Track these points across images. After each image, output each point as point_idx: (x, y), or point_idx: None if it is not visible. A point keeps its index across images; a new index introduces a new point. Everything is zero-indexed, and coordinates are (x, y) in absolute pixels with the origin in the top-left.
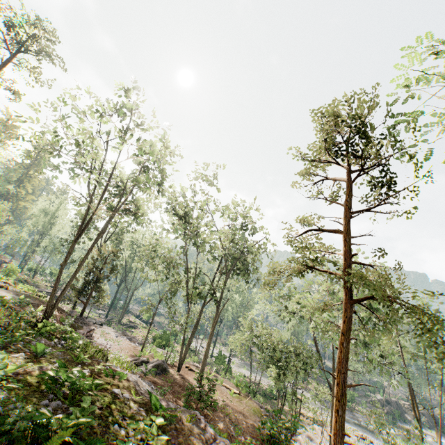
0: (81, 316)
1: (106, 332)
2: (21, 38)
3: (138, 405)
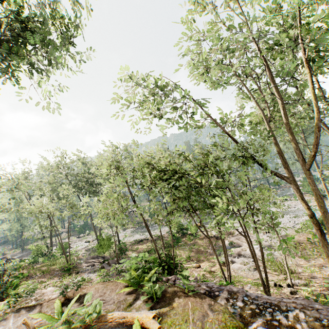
0: None
1: None
2: None
3: None
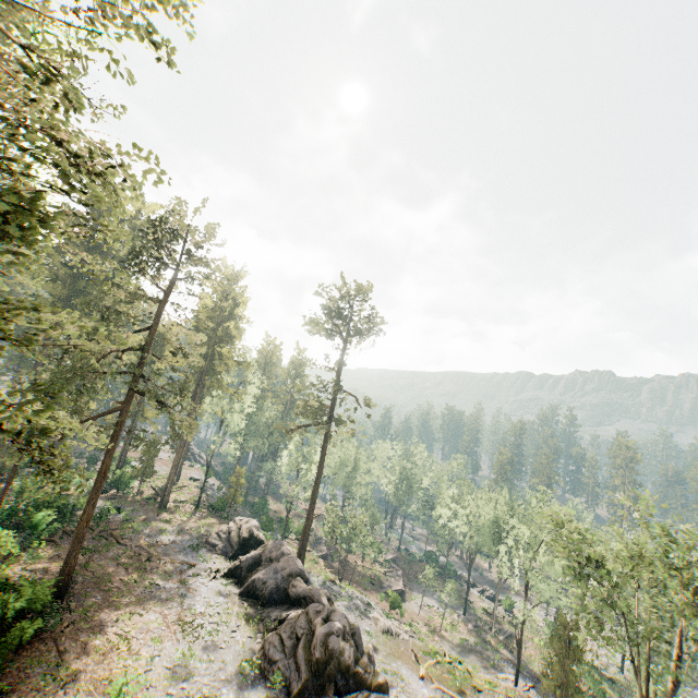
0: None
1: None
2: (357, 327)
3: None
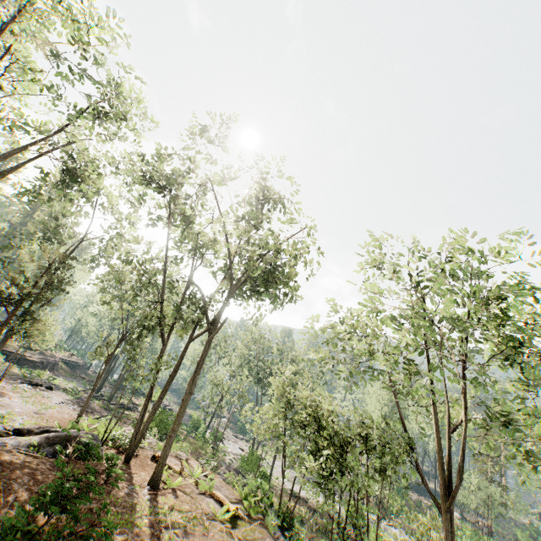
0: None
1: (44, 396)
2: None
3: None
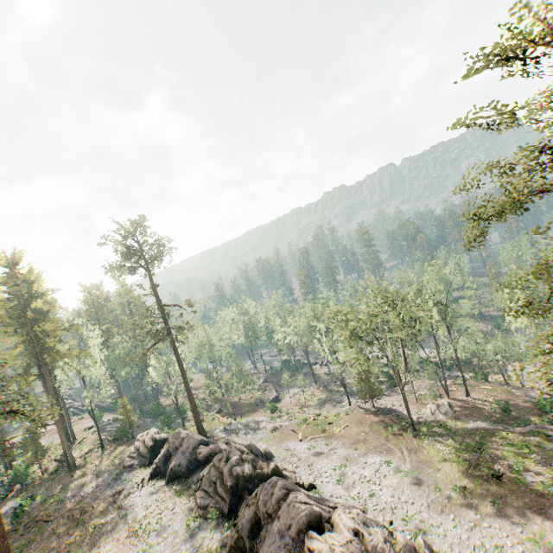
0: (374, 407)
1: (376, 402)
2: (152, 255)
3: (528, 437)
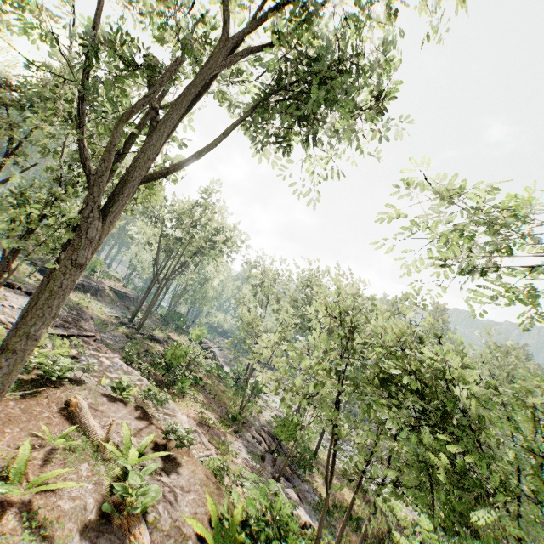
0: None
1: None
2: None
3: None
